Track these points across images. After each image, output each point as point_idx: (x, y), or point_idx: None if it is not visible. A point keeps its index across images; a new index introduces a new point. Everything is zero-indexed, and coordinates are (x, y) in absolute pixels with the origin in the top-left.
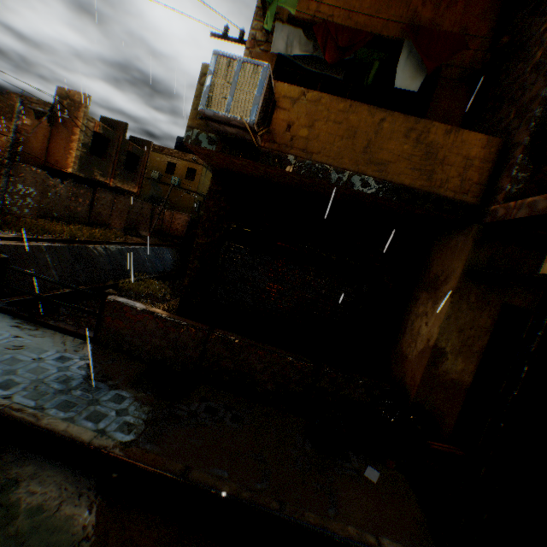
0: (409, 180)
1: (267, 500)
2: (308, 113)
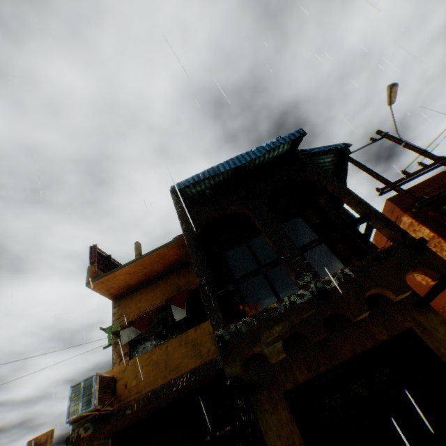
0: (193, 364)
1: None
2: (132, 371)
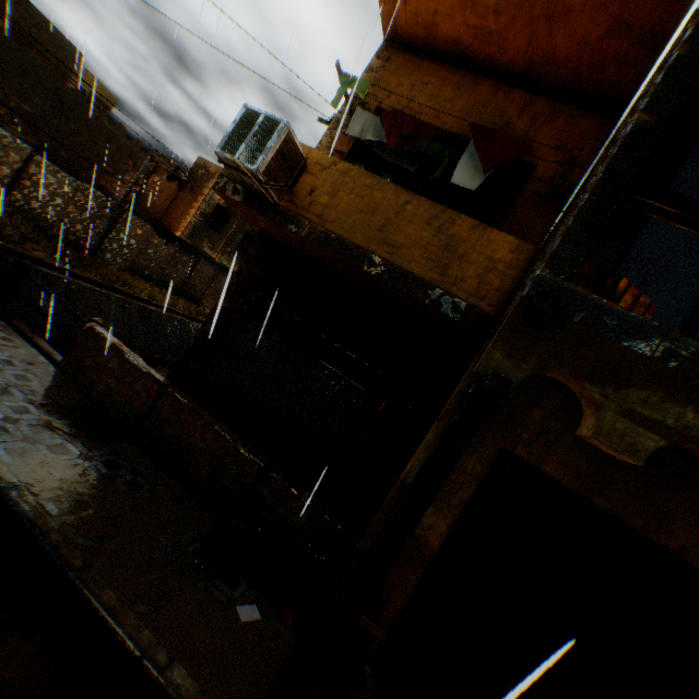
0: (421, 270)
1: (74, 554)
2: (334, 181)
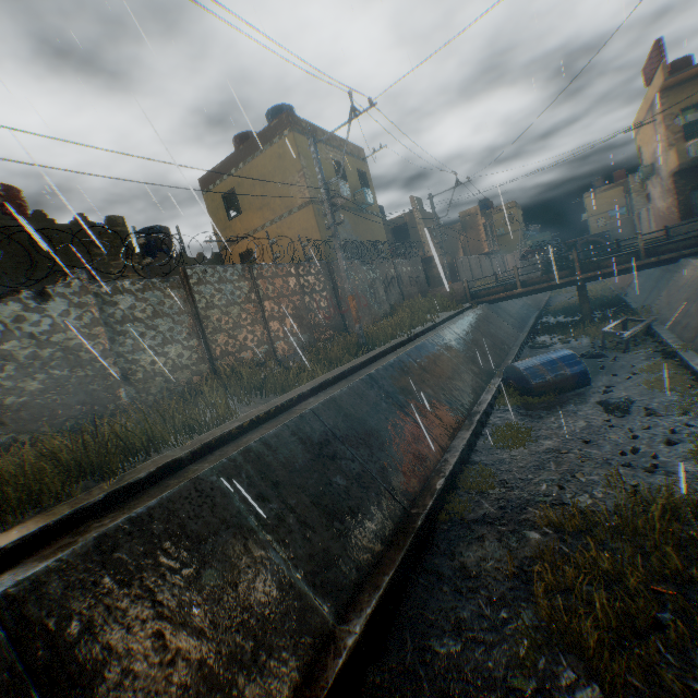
0: None
1: None
2: None
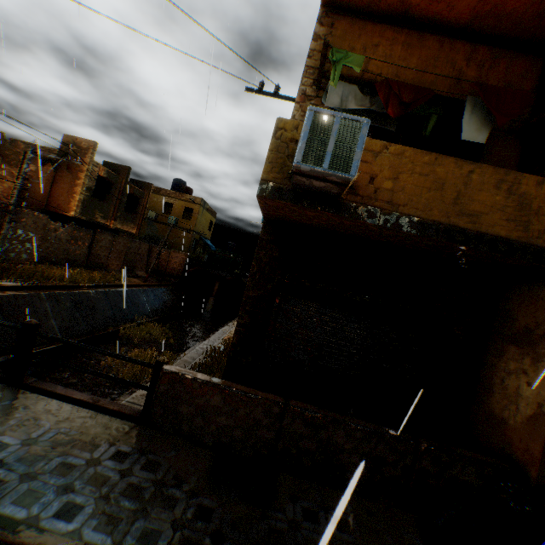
0: (504, 231)
1: None
2: (391, 165)
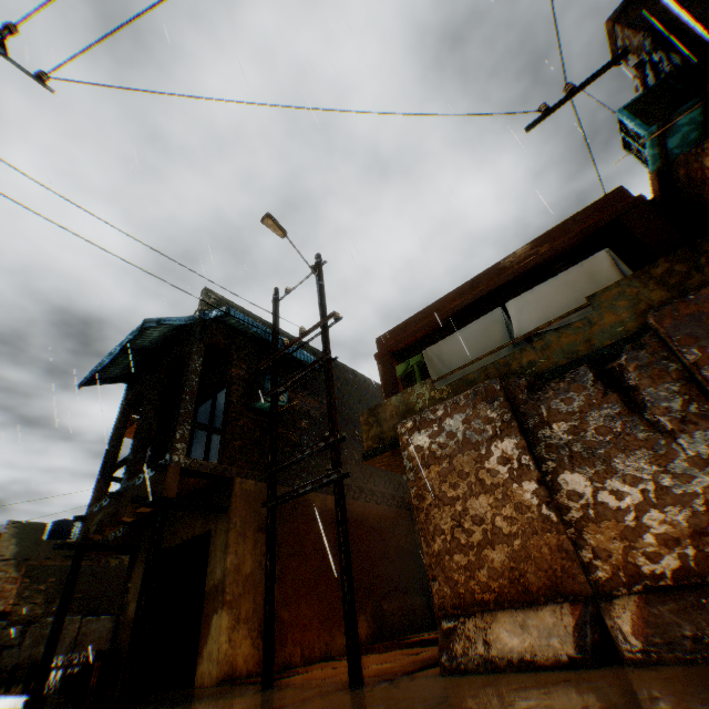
0: None
1: None
2: None
